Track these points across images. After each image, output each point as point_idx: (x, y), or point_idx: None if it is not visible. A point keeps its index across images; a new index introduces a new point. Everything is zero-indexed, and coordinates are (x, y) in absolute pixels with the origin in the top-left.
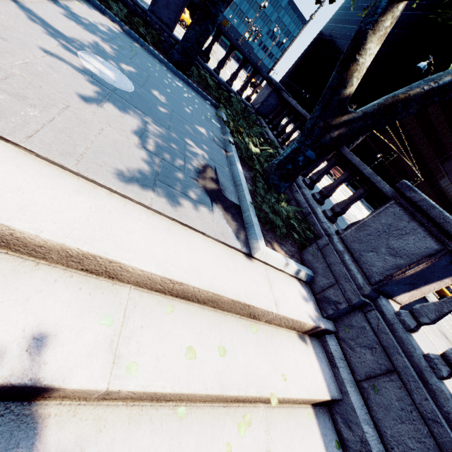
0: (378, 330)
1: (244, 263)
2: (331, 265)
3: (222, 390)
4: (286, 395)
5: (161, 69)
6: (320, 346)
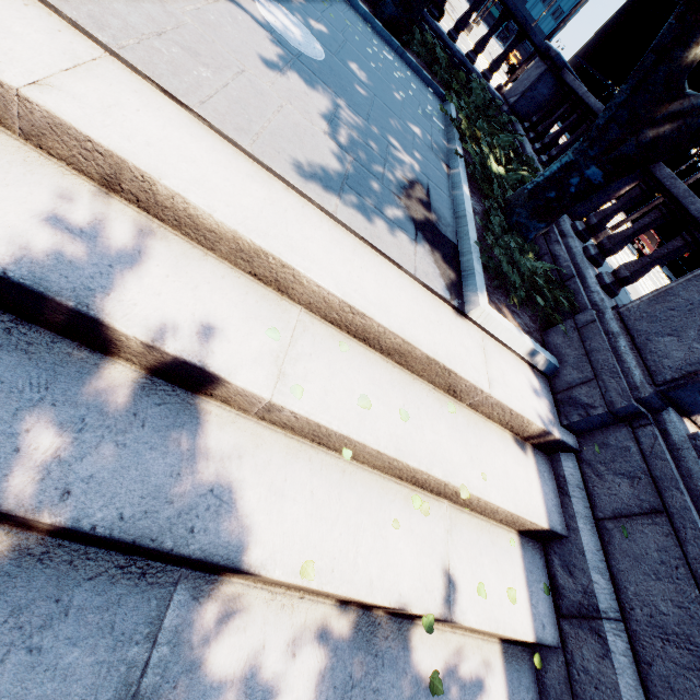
0: (652, 453)
1: (451, 320)
2: (592, 353)
3: (398, 455)
4: (482, 496)
5: (364, 31)
6: (547, 465)
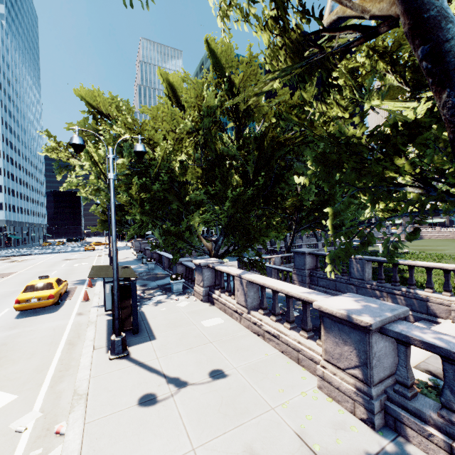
0: None
1: None
2: None
3: None
4: None
5: None
6: None
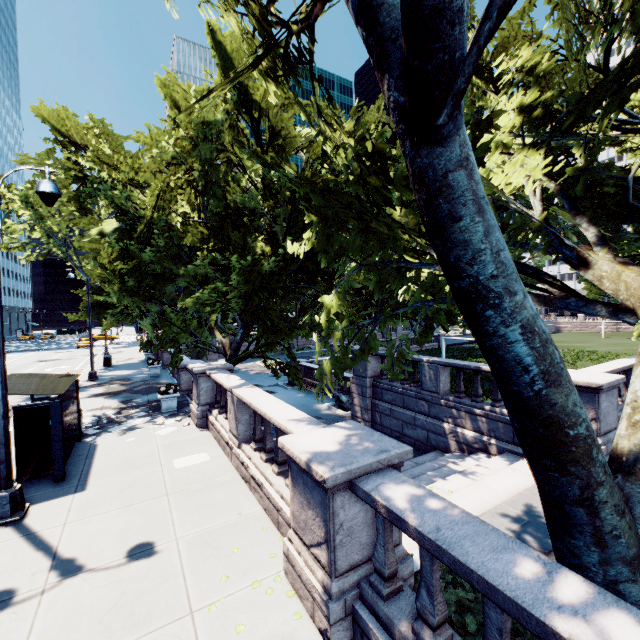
0: None
1: None
2: None
3: None
4: None
5: None
6: None
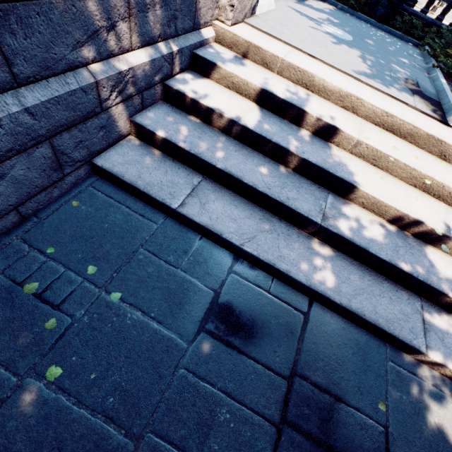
0: None
1: (439, 126)
2: None
3: (415, 167)
4: None
5: (366, 26)
6: None
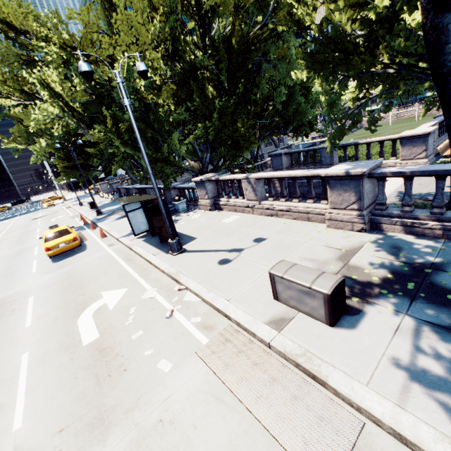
0: None
1: None
2: None
3: None
4: None
5: None
6: None
